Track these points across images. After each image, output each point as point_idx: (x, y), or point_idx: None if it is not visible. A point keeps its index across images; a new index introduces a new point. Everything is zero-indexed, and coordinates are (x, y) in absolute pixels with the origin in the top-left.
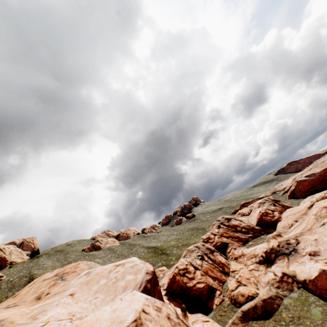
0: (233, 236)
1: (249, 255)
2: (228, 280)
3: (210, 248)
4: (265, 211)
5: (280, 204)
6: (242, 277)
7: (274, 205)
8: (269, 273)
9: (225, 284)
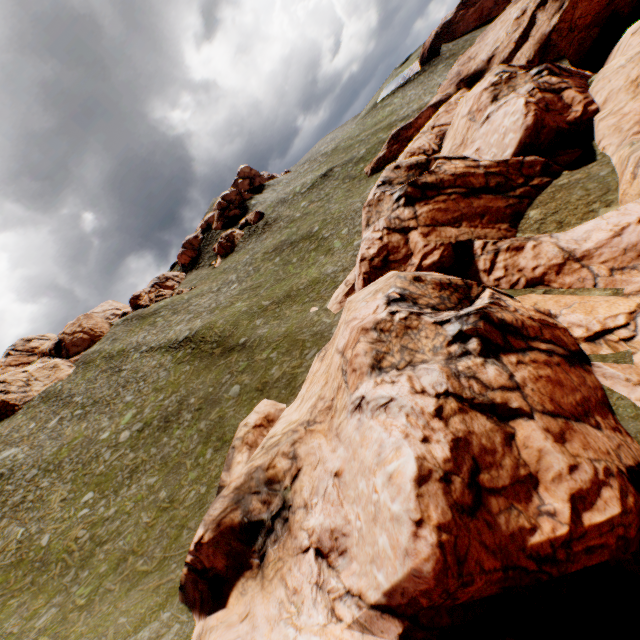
0: (472, 212)
1: (622, 251)
2: (615, 385)
3: (451, 282)
4: (537, 99)
5: (561, 67)
6: None
7: (552, 72)
8: None
9: (617, 409)
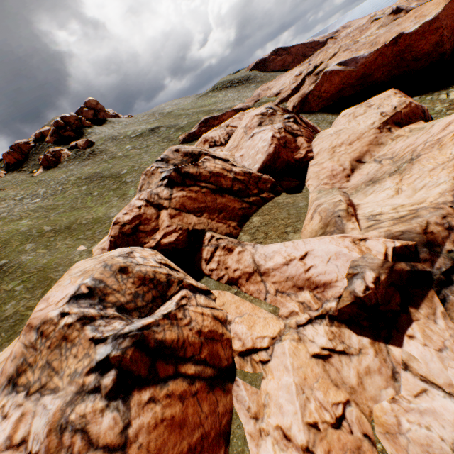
0: (214, 206)
1: (286, 278)
2: (240, 410)
3: (155, 277)
4: (281, 136)
5: (303, 119)
6: (326, 434)
7: (296, 121)
8: (428, 394)
9: (233, 439)
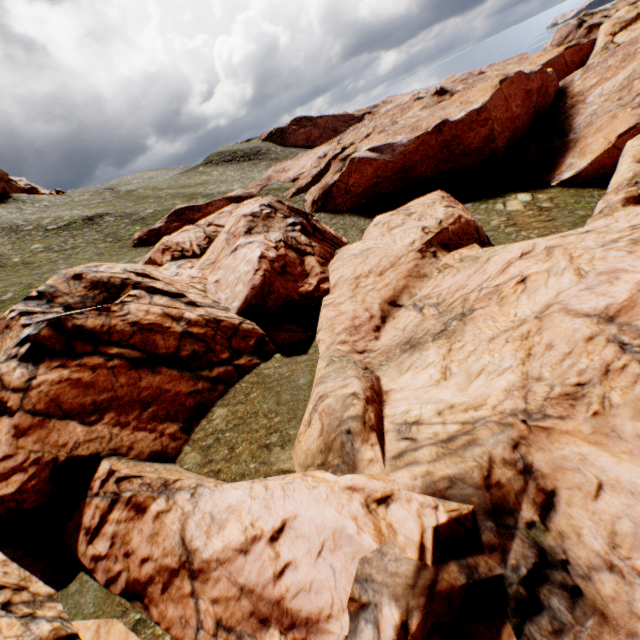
0: (134, 395)
1: (239, 590)
2: None
3: None
4: (279, 255)
5: (318, 226)
6: None
7: (305, 229)
8: None
9: None
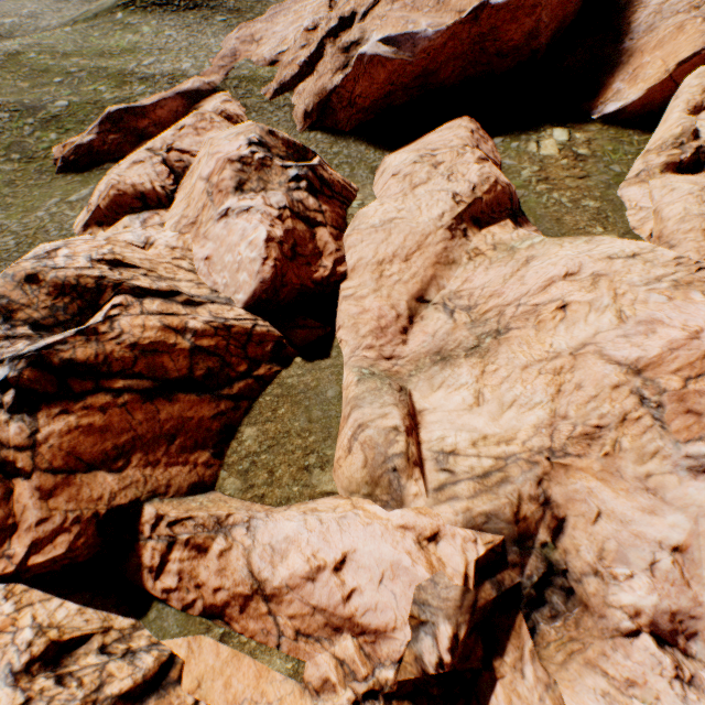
0: (156, 431)
1: (312, 609)
2: None
3: None
4: (286, 230)
5: (326, 177)
6: None
7: (312, 186)
8: None
9: None
